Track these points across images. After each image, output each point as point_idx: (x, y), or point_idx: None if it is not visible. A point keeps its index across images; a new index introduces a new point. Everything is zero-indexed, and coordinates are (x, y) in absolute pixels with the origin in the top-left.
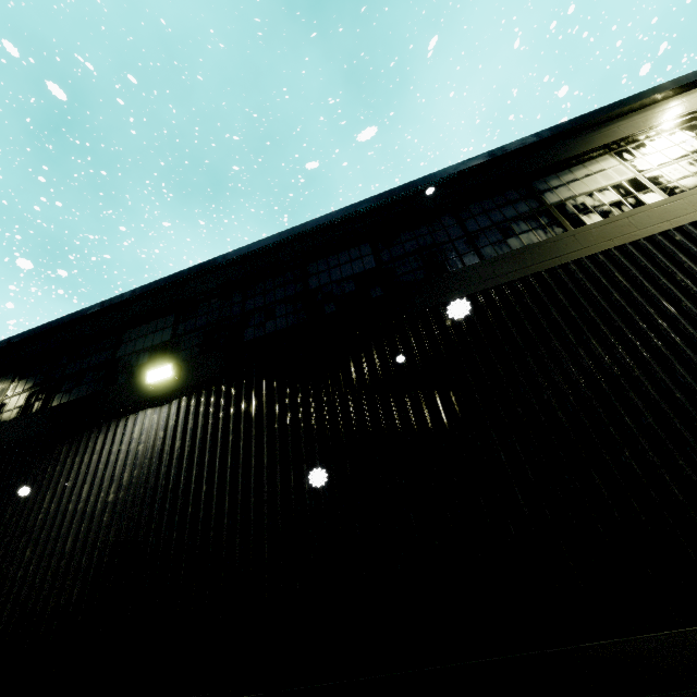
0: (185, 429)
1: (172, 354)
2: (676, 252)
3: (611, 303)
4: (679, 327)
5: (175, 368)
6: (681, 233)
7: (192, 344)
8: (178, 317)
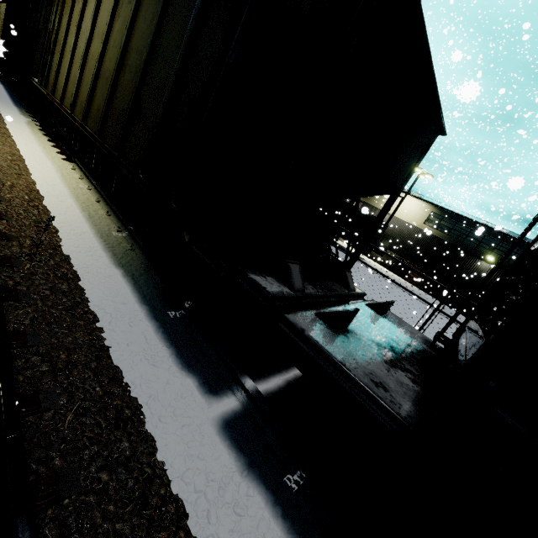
0: (488, 271)
1: (493, 252)
2: None
3: None
4: None
5: (493, 259)
6: None
7: (498, 253)
8: (499, 243)
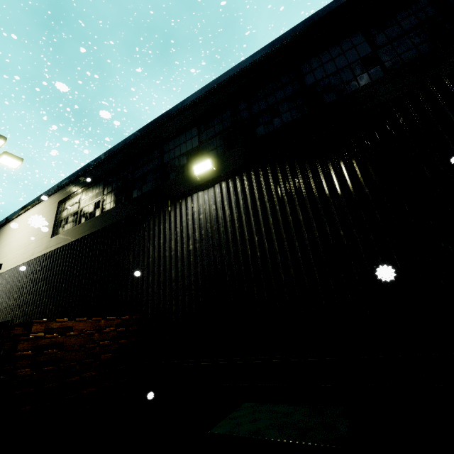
0: (230, 202)
1: (203, 155)
2: None
3: None
4: None
5: (212, 162)
6: None
7: (216, 146)
8: (199, 128)
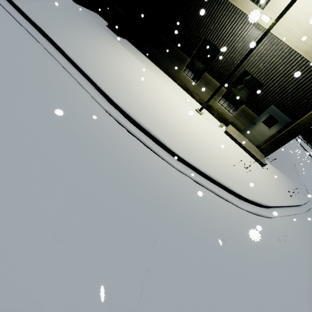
0: None
1: None
2: (218, 3)
3: (202, 3)
4: (200, 15)
5: None
6: (223, 0)
7: None
8: None
